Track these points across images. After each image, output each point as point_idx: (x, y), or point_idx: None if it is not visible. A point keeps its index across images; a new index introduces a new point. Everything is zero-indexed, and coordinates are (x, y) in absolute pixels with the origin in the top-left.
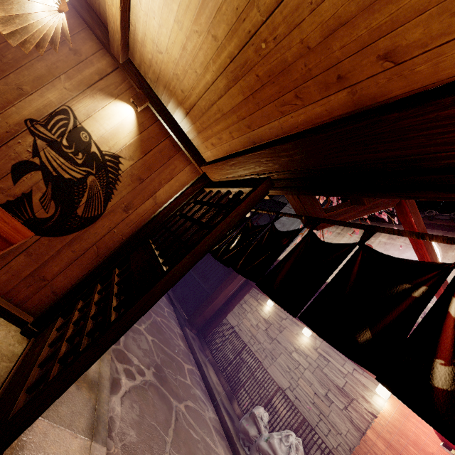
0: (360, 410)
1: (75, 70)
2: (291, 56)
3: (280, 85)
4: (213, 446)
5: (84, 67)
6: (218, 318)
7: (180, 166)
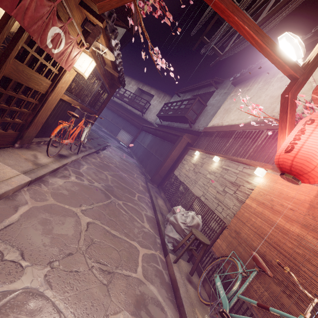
0: (244, 190)
1: None
2: None
3: None
4: (140, 221)
5: None
6: (169, 174)
7: None
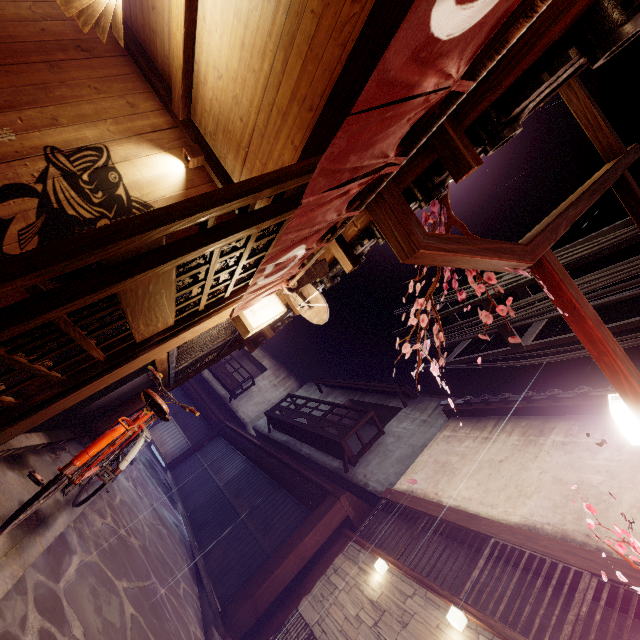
0: None
1: (127, 119)
2: None
3: (335, 2)
4: None
5: (138, 118)
6: (282, 609)
7: None
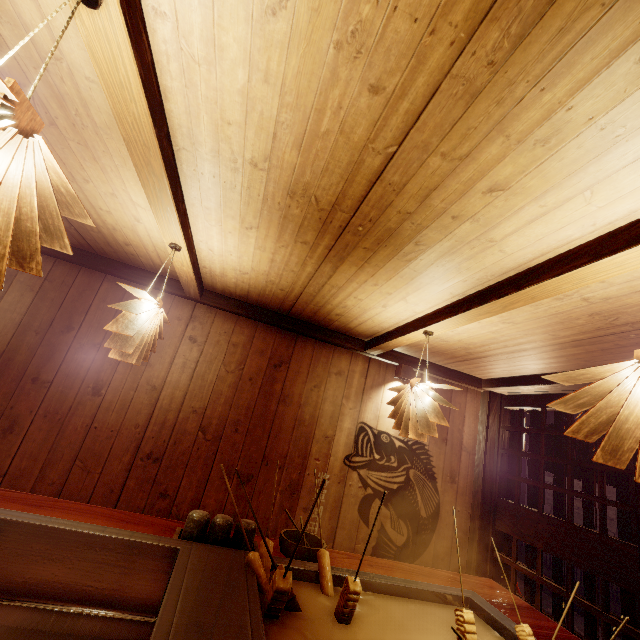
0: None
1: (348, 388)
2: None
3: None
4: None
5: (351, 379)
6: None
7: (461, 400)
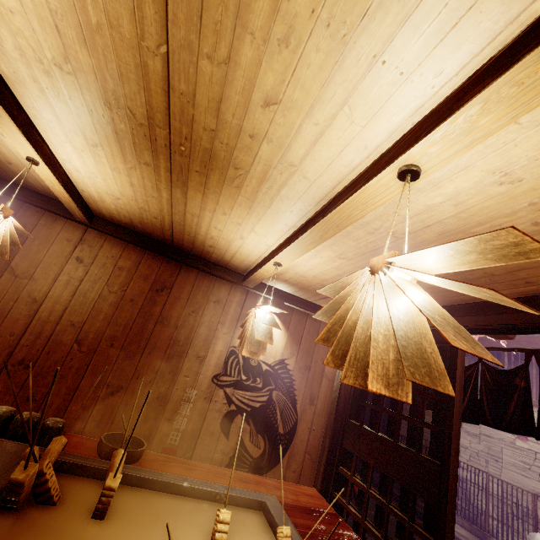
0: None
1: (224, 315)
2: (473, 277)
3: None
4: None
5: (228, 308)
6: None
7: None
